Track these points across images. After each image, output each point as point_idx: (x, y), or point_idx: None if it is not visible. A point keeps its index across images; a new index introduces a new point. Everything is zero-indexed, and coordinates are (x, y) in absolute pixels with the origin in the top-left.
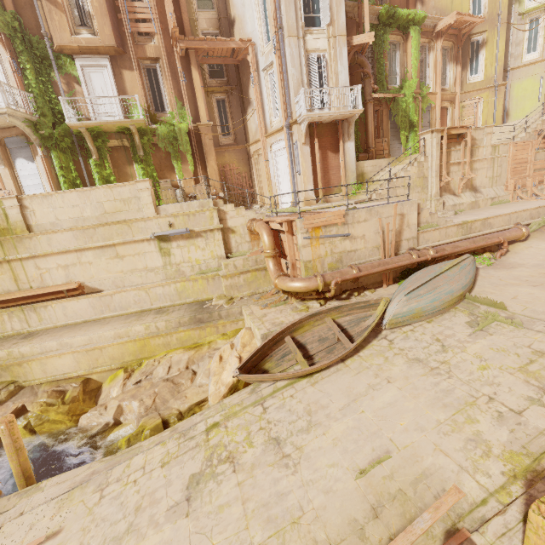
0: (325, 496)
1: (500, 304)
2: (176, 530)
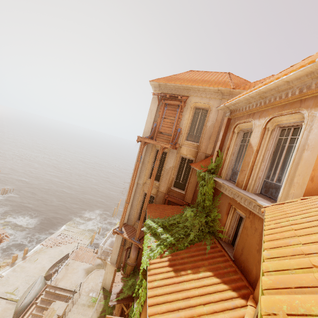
0: (41, 257)
1: (8, 298)
2: (59, 249)
